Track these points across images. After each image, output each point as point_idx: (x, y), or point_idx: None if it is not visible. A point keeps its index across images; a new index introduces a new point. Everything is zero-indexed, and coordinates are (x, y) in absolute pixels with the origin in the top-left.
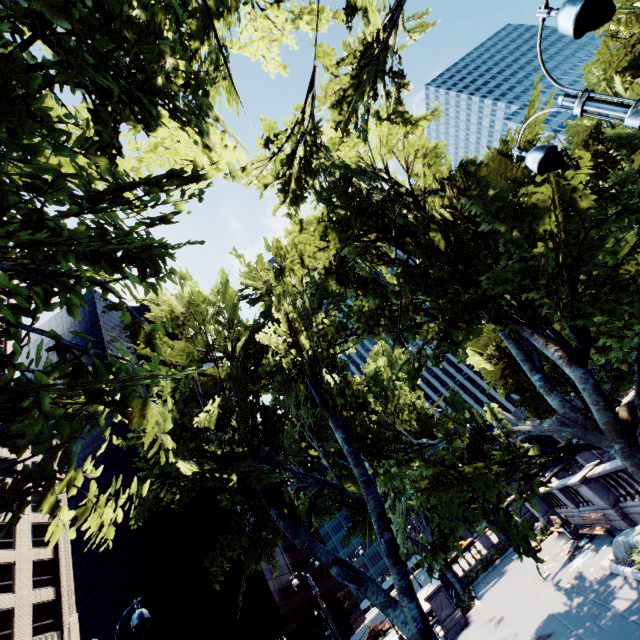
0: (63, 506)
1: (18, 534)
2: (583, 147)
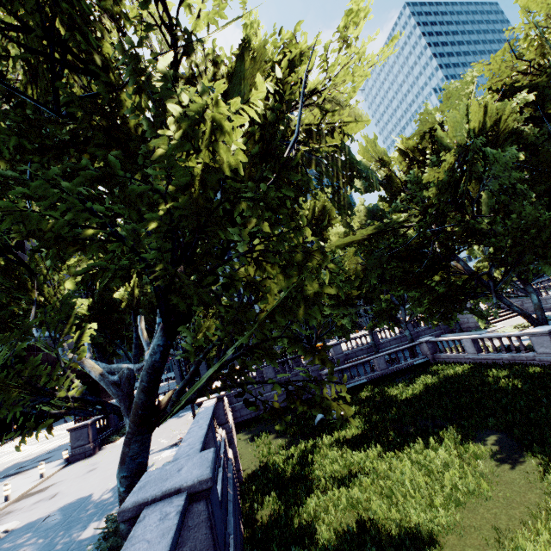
0: None
1: None
2: (420, 137)
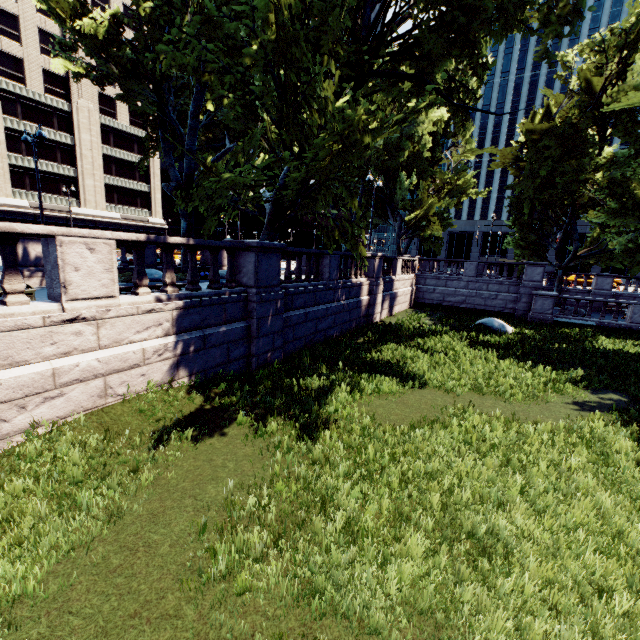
0: None
1: None
2: None
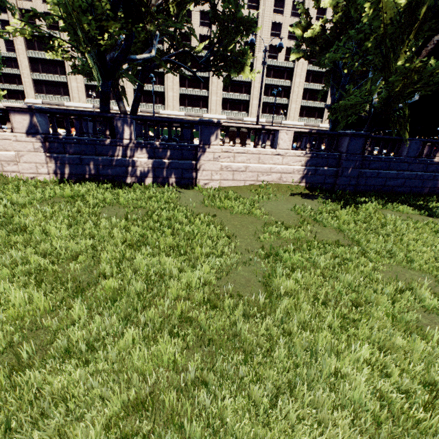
0: None
1: (327, 14)
2: None
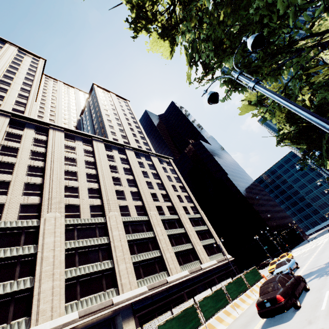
0: (183, 181)
1: (177, 188)
2: None
